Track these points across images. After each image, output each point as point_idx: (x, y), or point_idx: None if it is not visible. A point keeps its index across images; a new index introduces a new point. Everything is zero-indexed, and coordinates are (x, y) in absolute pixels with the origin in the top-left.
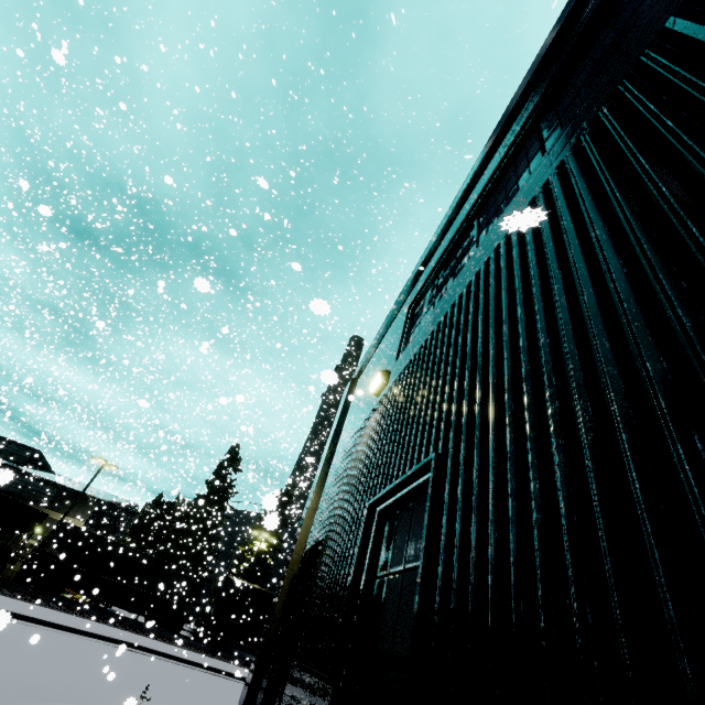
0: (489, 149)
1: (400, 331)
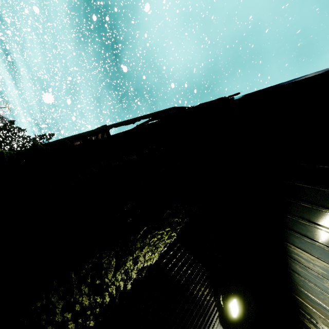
0: None
1: None
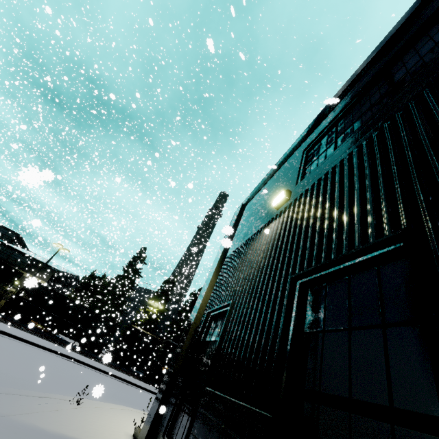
0: (409, 16)
1: (296, 166)
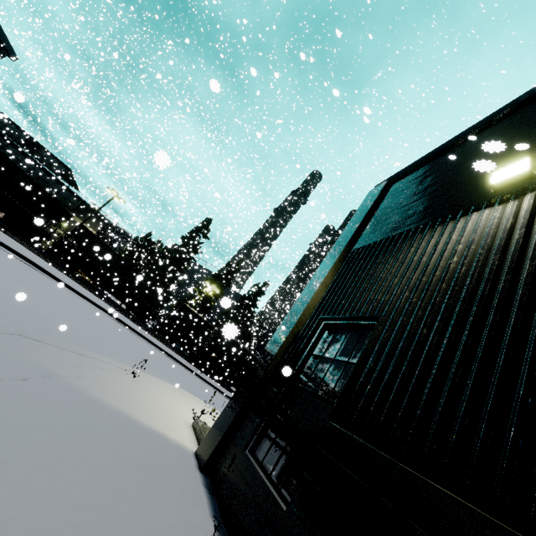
0: None
1: None
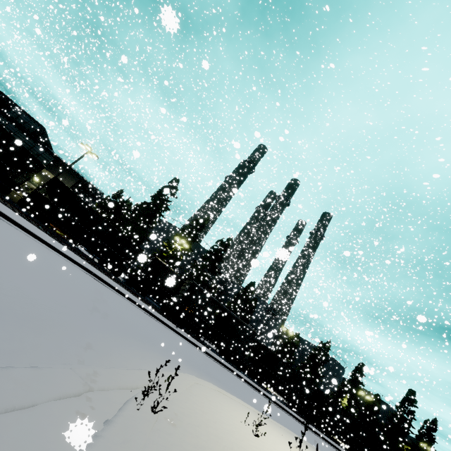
0: None
1: None
